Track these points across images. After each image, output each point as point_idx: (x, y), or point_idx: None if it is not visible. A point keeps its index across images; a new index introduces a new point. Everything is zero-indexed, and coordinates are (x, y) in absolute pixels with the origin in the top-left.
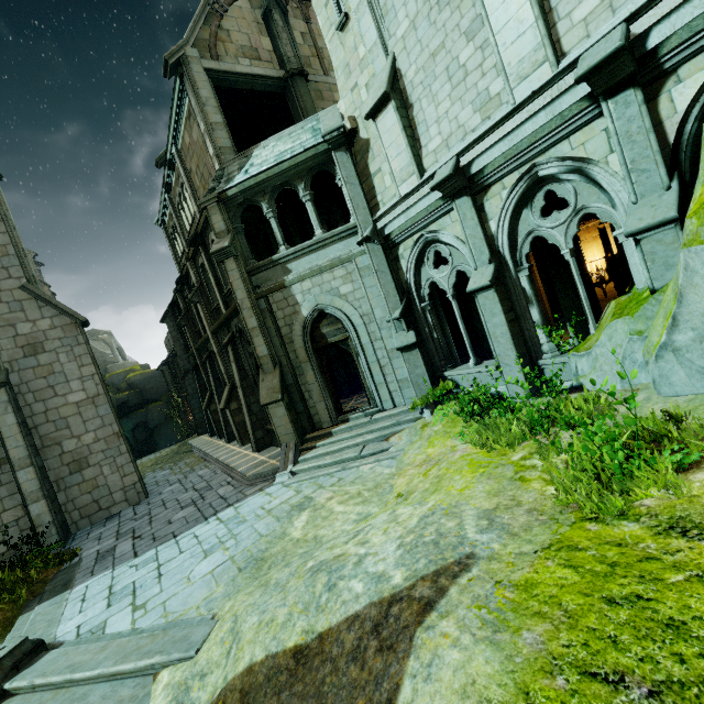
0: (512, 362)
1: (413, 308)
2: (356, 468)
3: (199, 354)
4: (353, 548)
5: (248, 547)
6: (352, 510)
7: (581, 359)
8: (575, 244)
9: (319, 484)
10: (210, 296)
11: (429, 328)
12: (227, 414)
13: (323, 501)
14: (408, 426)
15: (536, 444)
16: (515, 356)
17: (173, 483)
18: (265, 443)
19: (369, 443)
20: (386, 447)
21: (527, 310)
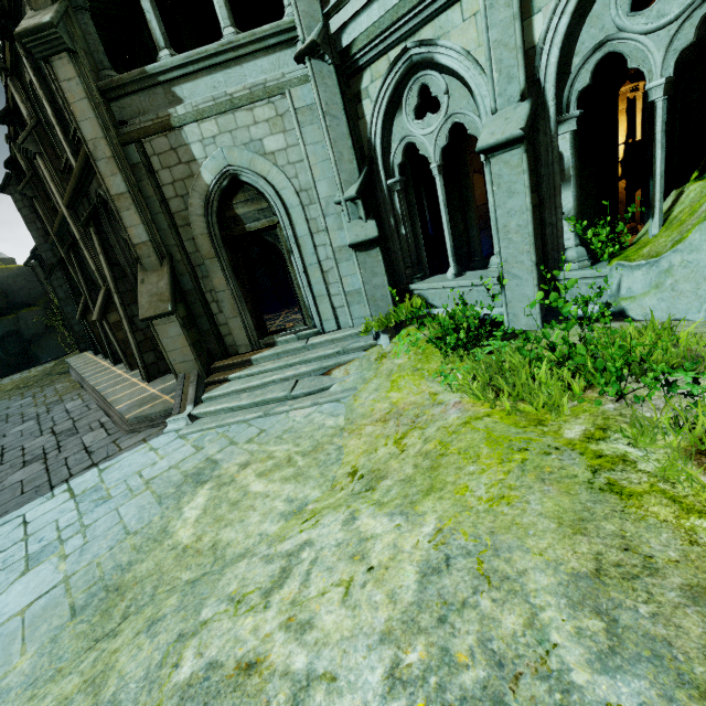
0: (524, 272)
1: (375, 186)
2: (285, 413)
3: (62, 243)
4: (280, 645)
5: (99, 556)
6: (278, 493)
7: (633, 272)
8: (614, 107)
9: (230, 438)
10: (55, 144)
11: (395, 219)
12: (105, 328)
13: (234, 469)
14: (358, 356)
15: (599, 409)
16: (532, 264)
17: (27, 420)
18: (160, 370)
19: (303, 378)
20: (328, 384)
21: (559, 192)
